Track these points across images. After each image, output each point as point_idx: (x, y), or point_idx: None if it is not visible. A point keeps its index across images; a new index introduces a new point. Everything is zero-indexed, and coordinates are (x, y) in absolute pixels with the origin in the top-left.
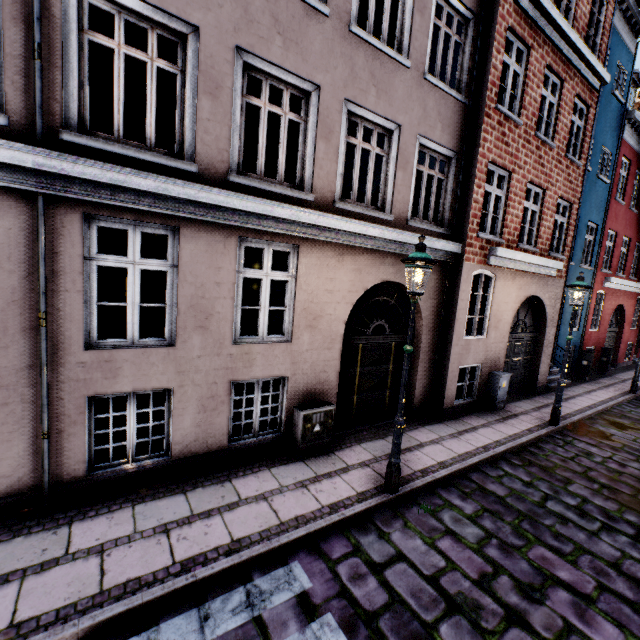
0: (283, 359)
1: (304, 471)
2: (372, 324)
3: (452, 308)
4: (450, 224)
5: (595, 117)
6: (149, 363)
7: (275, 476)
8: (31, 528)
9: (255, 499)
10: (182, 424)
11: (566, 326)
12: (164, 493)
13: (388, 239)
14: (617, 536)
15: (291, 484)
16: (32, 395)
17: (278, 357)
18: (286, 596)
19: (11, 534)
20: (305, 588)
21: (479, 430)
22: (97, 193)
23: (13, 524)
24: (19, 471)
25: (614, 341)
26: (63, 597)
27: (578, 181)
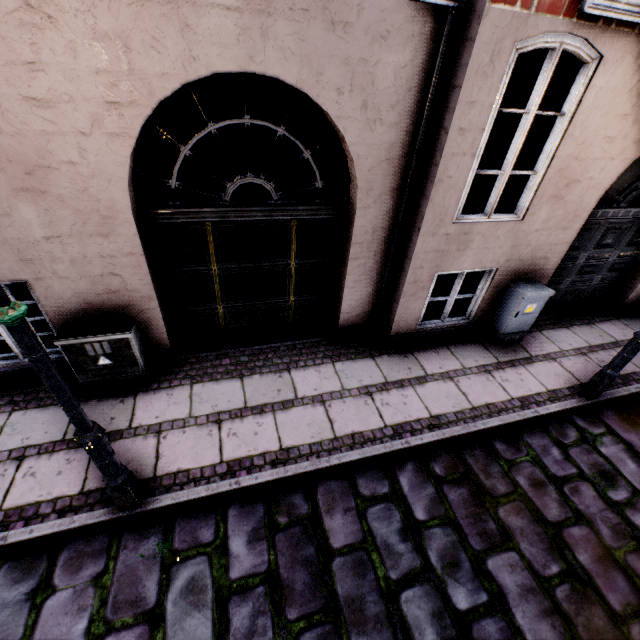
0: None
1: (53, 427)
2: (231, 183)
3: (434, 151)
4: None
5: None
6: None
7: (3, 429)
8: None
9: None
10: None
11: None
12: None
13: None
14: None
15: (7, 450)
16: None
17: None
18: None
19: None
20: None
21: (426, 385)
22: None
23: None
24: None
25: None
26: None
27: None
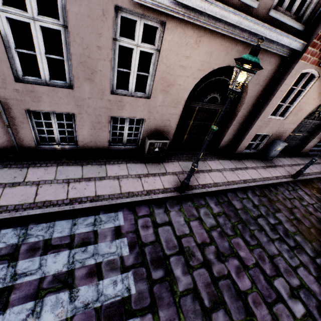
0: (143, 108)
1: (143, 169)
2: (209, 95)
3: (271, 95)
4: (308, 20)
5: None
6: (58, 97)
7: (128, 168)
8: (11, 165)
9: (113, 178)
10: (82, 133)
11: None
12: (73, 163)
13: (244, 28)
14: (283, 245)
15: (134, 175)
16: None
17: (140, 107)
18: (111, 225)
19: (3, 166)
20: (120, 224)
21: (248, 170)
22: None
23: (4, 161)
24: (2, 139)
25: None
26: (18, 200)
27: None
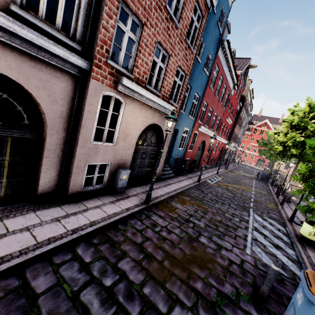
0: None
1: None
2: None
3: (80, 116)
4: (82, 42)
5: (205, 25)
6: None
7: None
8: None
9: None
10: None
11: (177, 146)
12: None
13: None
14: None
15: None
16: None
17: None
18: None
19: None
20: None
21: (88, 212)
22: None
23: None
24: None
25: (200, 157)
26: None
27: (191, 62)
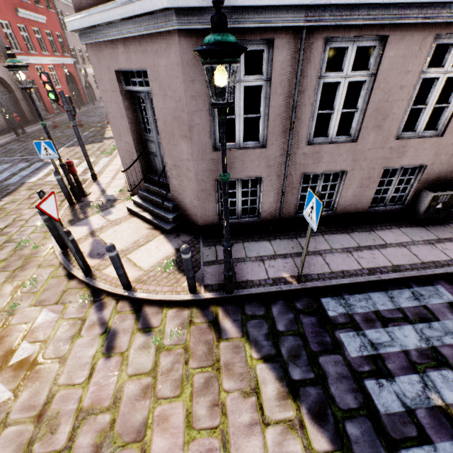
0: (428, 151)
1: (427, 234)
2: None
3: None
4: None
5: None
6: (338, 154)
7: (405, 233)
8: (279, 236)
9: (397, 245)
10: (346, 194)
11: None
12: (335, 231)
13: None
14: None
15: (420, 241)
16: (279, 172)
17: (425, 150)
18: (439, 301)
19: (272, 237)
20: (451, 300)
21: None
22: (339, 16)
23: (270, 233)
24: (269, 210)
25: None
26: (315, 270)
27: None
